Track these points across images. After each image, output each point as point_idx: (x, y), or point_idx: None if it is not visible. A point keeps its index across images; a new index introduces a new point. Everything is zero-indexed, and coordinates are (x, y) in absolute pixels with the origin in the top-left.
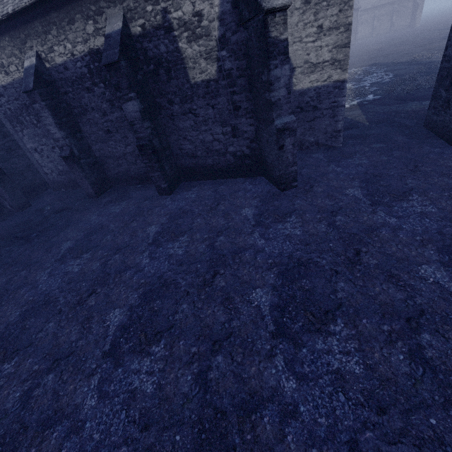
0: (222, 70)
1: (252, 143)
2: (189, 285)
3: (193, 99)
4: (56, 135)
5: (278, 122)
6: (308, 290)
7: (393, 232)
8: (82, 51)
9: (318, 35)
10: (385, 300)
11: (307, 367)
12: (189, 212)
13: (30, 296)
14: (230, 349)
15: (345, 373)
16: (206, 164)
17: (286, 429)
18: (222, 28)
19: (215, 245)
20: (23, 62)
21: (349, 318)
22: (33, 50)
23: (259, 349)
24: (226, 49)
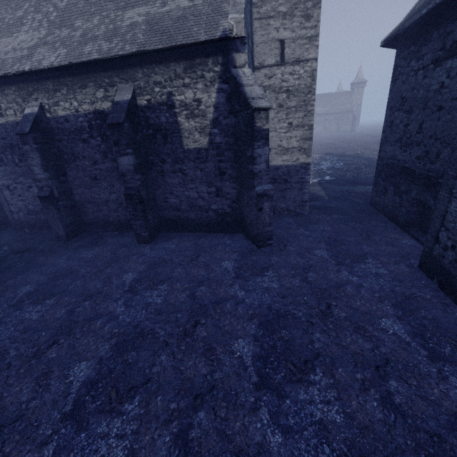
0: (212, 143)
1: (233, 203)
2: (168, 335)
3: (184, 161)
4: (39, 176)
5: (259, 188)
6: (287, 340)
7: (356, 288)
8: (87, 110)
9: (288, 129)
10: (356, 350)
11: (292, 419)
12: (169, 261)
13: None
14: (213, 404)
15: (327, 423)
16: (189, 217)
17: None
18: (216, 113)
19: (196, 295)
20: (23, 109)
21: (327, 367)
22: (38, 101)
23: (243, 402)
24: (218, 128)
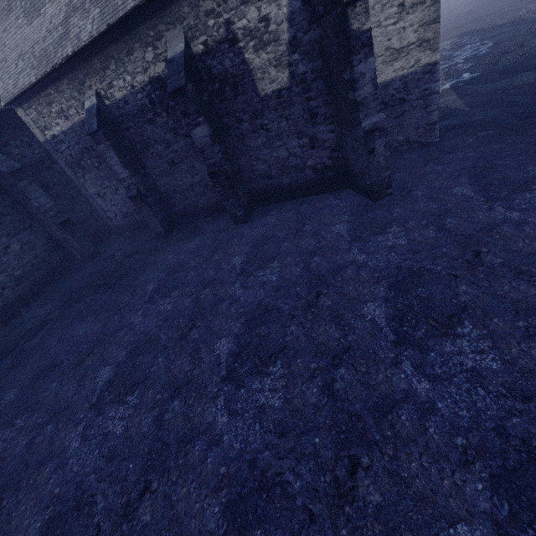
0: (294, 76)
1: (334, 152)
2: (292, 308)
3: (264, 113)
4: (122, 175)
5: (366, 123)
6: (425, 298)
7: (517, 227)
8: (143, 82)
9: (399, 15)
10: (516, 297)
11: (438, 369)
12: (273, 237)
13: (130, 337)
14: (352, 362)
15: (481, 370)
16: (282, 183)
17: (426, 424)
18: (292, 29)
19: (311, 267)
20: (83, 103)
21: (478, 319)
22: (92, 89)
23: (383, 359)
24: (298, 51)
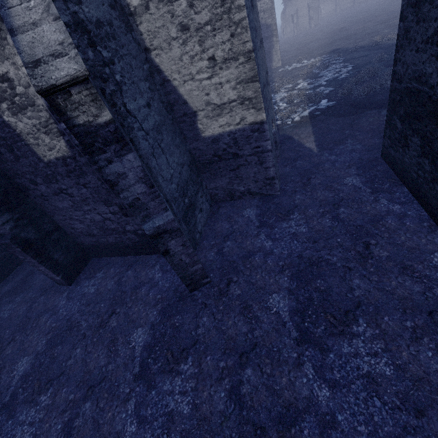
0: (73, 146)
1: None
2: None
3: (57, 178)
4: None
5: (146, 227)
6: None
7: (321, 432)
8: None
9: (212, 70)
10: None
11: None
12: (75, 328)
13: None
14: None
15: None
16: (109, 242)
17: None
18: None
19: (73, 426)
20: None
21: None
22: None
23: None
24: None
